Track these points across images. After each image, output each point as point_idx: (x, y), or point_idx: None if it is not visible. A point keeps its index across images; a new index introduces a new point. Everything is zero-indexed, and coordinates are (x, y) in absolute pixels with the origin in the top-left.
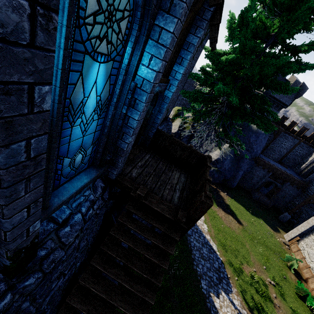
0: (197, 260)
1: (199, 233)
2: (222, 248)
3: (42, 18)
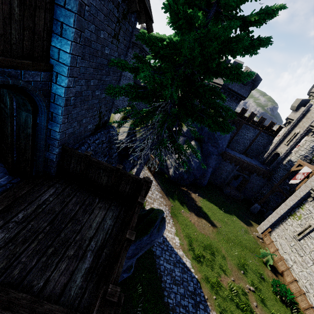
0: (168, 288)
1: (170, 251)
2: (197, 263)
3: None
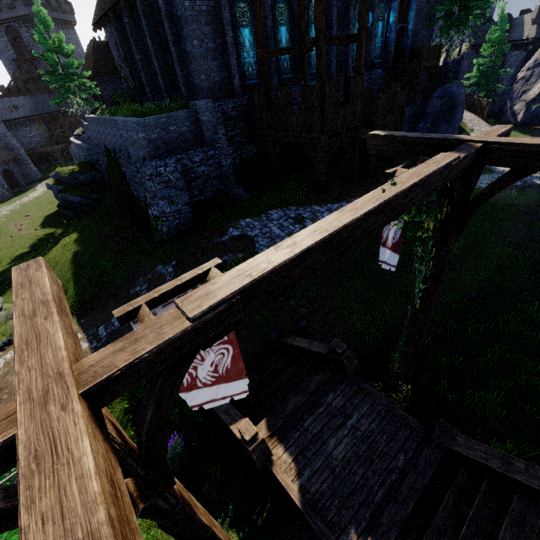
0: None
1: None
2: None
3: (377, 15)
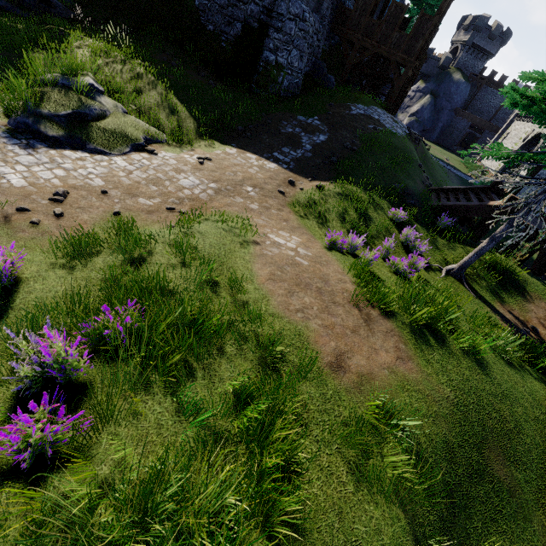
0: None
1: None
2: None
3: None
